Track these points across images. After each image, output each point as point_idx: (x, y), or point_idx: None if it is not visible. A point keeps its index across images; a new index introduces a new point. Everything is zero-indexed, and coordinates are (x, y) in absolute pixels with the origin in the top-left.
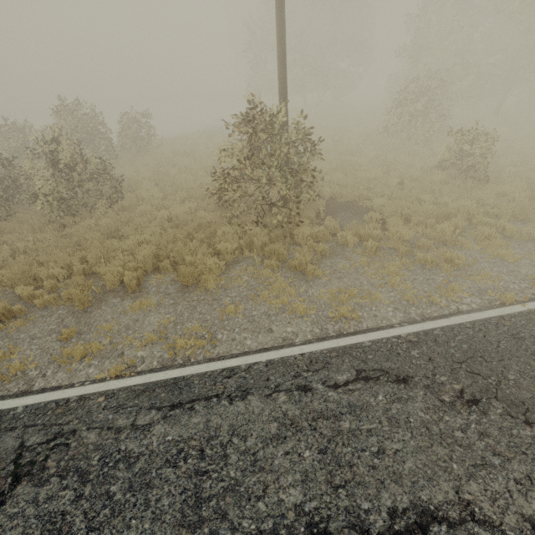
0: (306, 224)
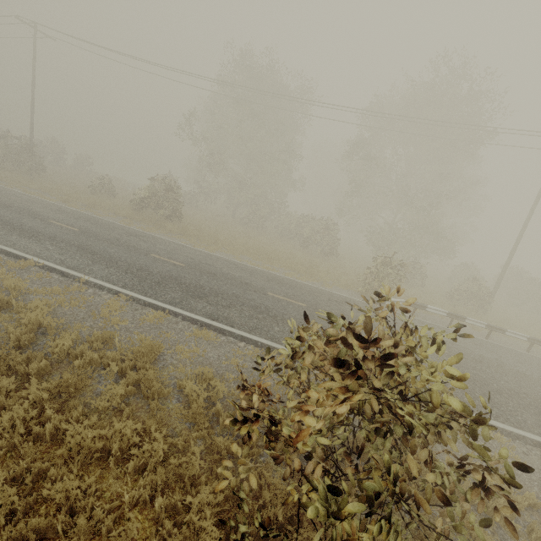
0: (10, 171)
